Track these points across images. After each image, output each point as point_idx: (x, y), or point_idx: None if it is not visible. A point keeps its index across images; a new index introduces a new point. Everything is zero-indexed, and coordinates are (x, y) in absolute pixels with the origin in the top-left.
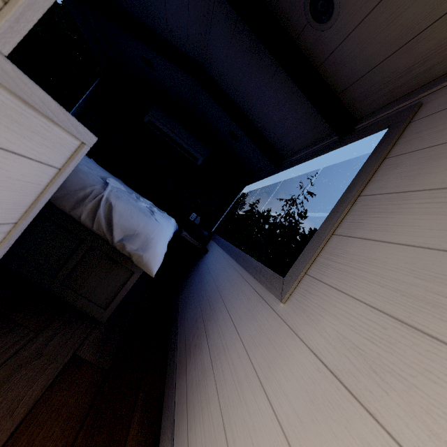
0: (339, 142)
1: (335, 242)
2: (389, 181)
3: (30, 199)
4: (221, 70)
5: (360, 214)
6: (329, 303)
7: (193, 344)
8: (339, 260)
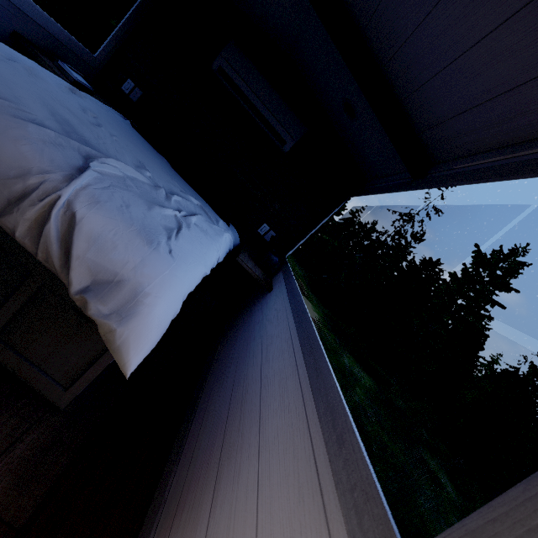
0: None
1: None
2: None
3: None
4: None
5: None
6: None
7: (193, 489)
8: None
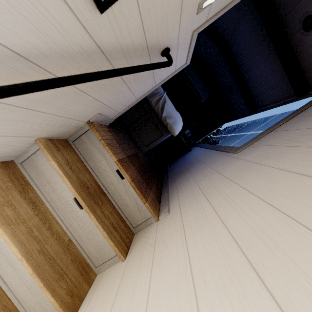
0: (295, 99)
1: (271, 133)
2: (309, 112)
3: (164, 78)
4: (238, 47)
5: (288, 124)
6: (258, 149)
7: (179, 175)
8: (269, 138)
